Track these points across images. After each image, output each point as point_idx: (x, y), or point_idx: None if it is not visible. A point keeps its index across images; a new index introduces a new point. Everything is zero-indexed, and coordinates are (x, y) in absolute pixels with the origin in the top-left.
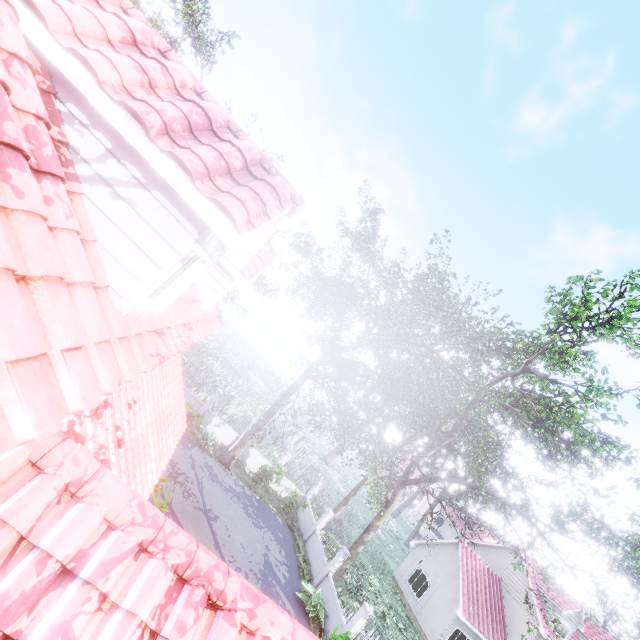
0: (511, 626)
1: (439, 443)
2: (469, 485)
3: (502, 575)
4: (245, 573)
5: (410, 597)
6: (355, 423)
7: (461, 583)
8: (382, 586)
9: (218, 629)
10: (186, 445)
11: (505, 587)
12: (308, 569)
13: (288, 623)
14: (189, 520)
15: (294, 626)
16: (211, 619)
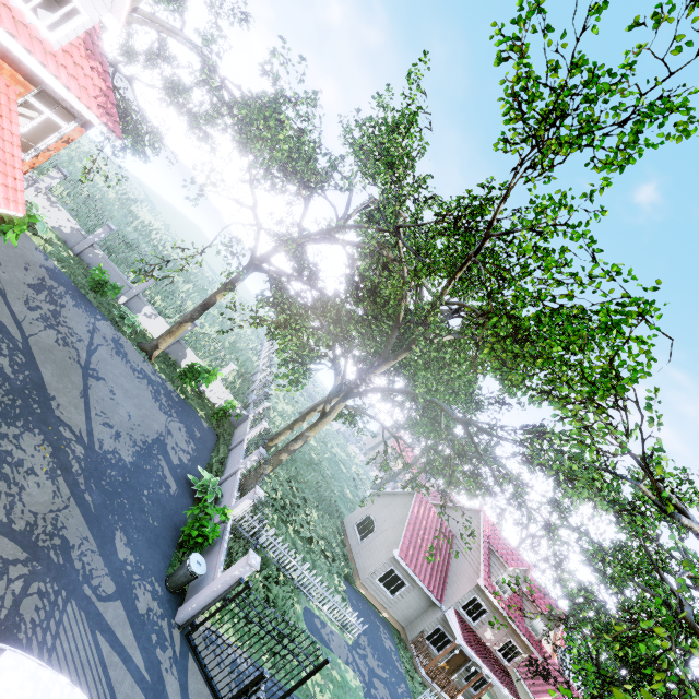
0: (453, 578)
1: (394, 357)
2: (410, 392)
3: (457, 533)
4: (117, 432)
5: (353, 540)
6: (286, 302)
7: (406, 527)
8: (321, 521)
9: None
10: (92, 314)
11: (457, 544)
12: (222, 470)
13: None
14: (51, 360)
15: None
16: None
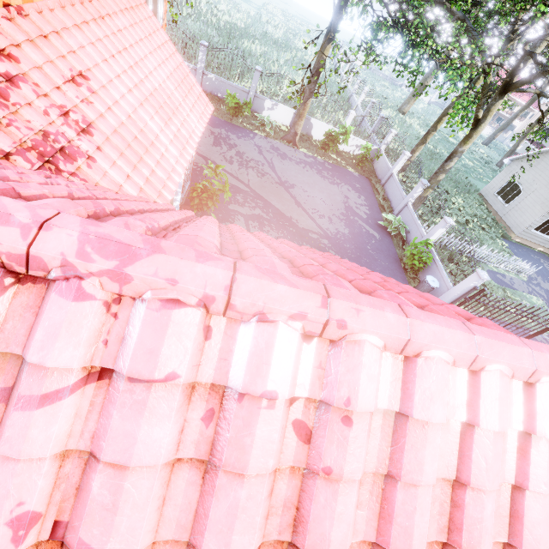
0: None
1: None
2: None
3: None
4: (328, 218)
5: (497, 205)
6: (428, 24)
7: None
8: (466, 203)
9: (46, 310)
10: (247, 136)
11: None
12: (388, 205)
13: (217, 274)
14: (268, 193)
15: (234, 275)
16: (39, 296)
